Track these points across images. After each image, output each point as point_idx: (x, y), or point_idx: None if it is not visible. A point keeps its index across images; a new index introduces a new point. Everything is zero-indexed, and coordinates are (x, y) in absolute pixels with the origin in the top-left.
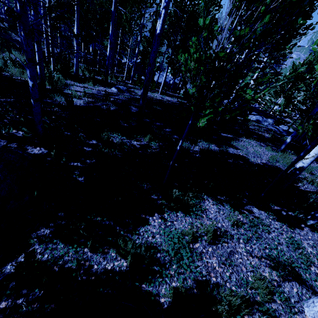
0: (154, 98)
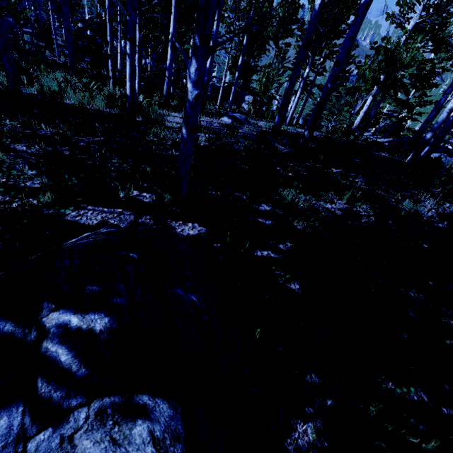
0: (287, 131)
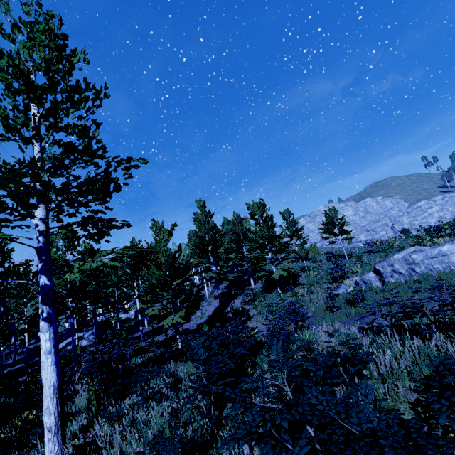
0: None
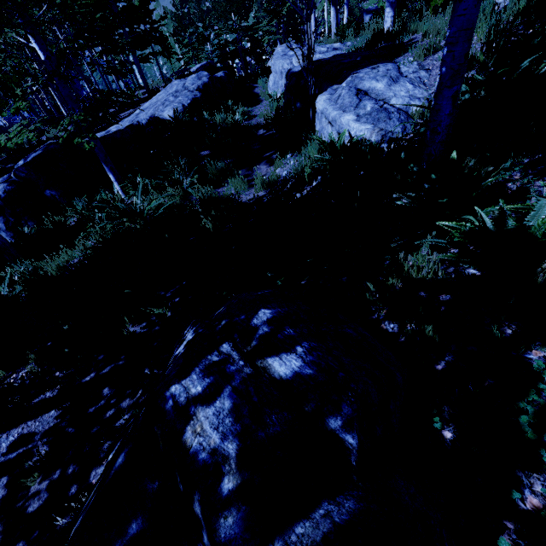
0: None
